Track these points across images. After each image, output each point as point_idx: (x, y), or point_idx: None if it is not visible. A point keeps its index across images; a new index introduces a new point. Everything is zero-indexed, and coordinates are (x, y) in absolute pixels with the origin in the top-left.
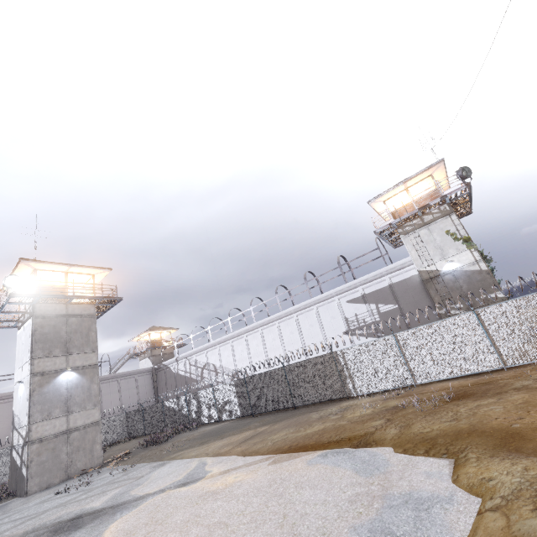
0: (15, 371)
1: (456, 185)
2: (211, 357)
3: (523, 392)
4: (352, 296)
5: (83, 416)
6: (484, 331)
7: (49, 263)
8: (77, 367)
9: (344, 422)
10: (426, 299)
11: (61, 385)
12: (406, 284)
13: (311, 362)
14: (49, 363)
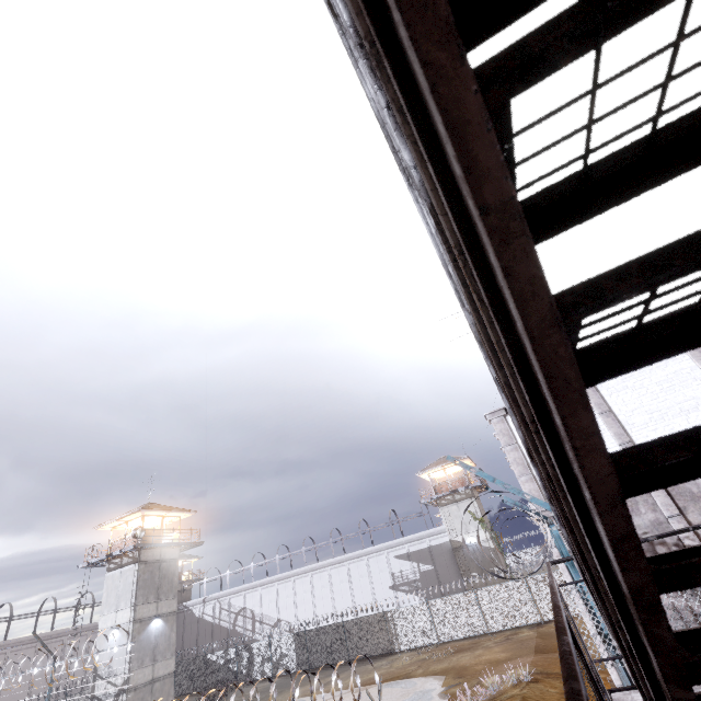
0: (101, 615)
1: (475, 479)
2: (249, 600)
3: (483, 649)
4: (399, 552)
5: (164, 666)
6: (479, 605)
7: (158, 510)
8: (163, 613)
9: (393, 669)
10: (455, 565)
11: (152, 632)
12: (441, 548)
13: (367, 619)
14: (145, 610)
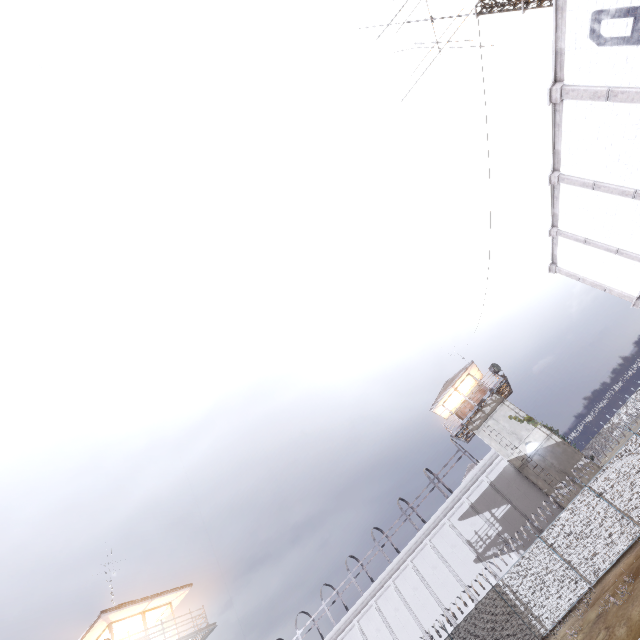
0: None
1: (495, 378)
2: None
3: None
4: (461, 511)
5: None
6: (606, 501)
7: (130, 604)
8: None
9: None
10: (531, 487)
11: None
12: (504, 477)
13: (477, 611)
14: None
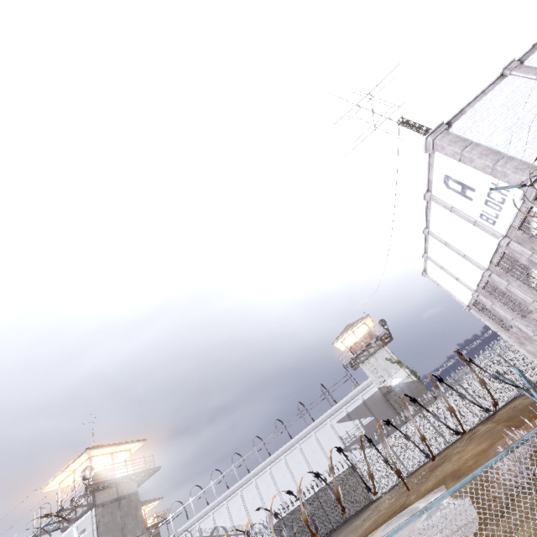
0: None
1: (381, 329)
2: (218, 518)
3: (457, 454)
4: (340, 416)
5: None
6: (430, 424)
7: (105, 446)
8: None
9: (383, 511)
10: (390, 408)
11: None
12: (373, 398)
13: (336, 480)
14: None
